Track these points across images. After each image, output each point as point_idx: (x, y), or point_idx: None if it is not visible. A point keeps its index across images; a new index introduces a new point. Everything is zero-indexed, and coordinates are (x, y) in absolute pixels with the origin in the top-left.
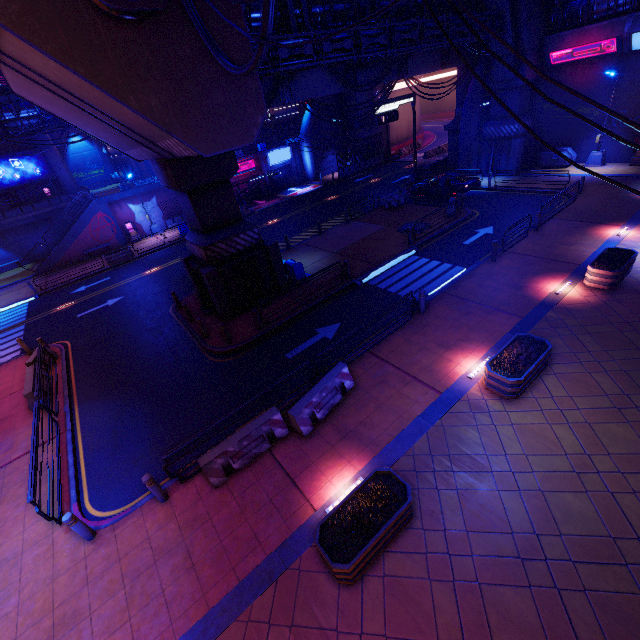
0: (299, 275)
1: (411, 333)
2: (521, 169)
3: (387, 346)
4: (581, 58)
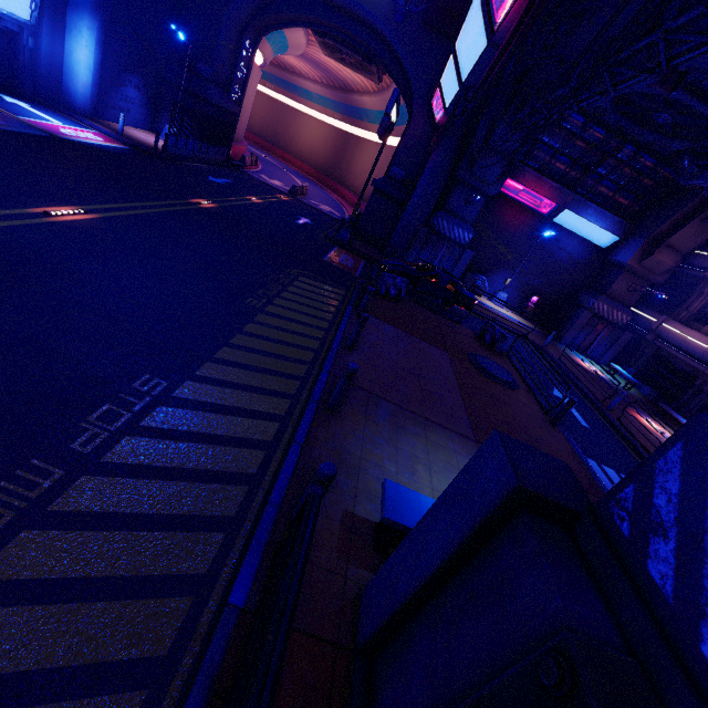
0: None
1: None
2: None
3: None
4: (520, 200)
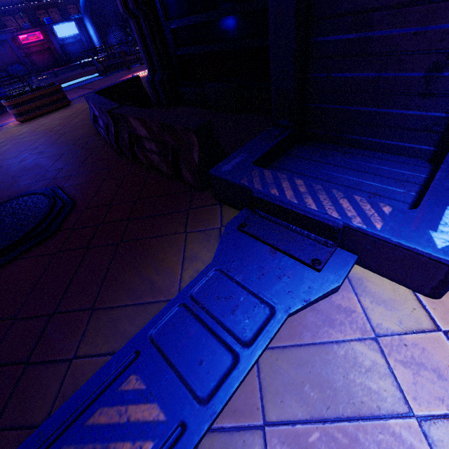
0: None
1: None
2: None
3: None
4: None
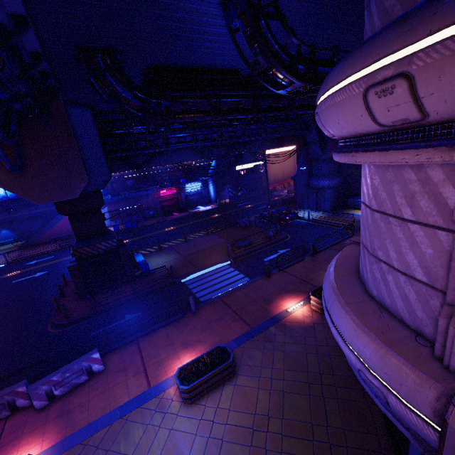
0: (145, 271)
1: (174, 329)
2: (336, 208)
3: (151, 337)
4: None
